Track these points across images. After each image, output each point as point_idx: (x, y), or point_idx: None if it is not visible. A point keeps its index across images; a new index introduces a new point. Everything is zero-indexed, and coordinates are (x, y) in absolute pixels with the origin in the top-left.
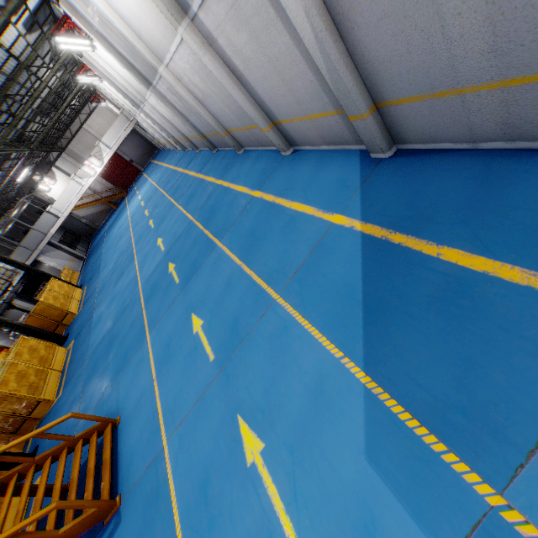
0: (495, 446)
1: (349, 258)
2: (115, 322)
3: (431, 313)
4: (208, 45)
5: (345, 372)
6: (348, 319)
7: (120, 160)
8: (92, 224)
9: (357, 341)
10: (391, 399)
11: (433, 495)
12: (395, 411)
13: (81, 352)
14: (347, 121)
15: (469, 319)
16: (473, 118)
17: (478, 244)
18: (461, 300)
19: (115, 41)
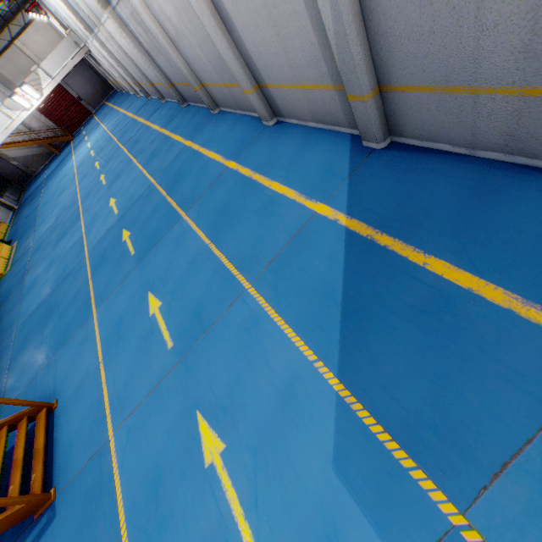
0: (463, 467)
1: (330, 254)
2: (54, 290)
3: (412, 325)
4: None
5: (318, 377)
6: (325, 321)
7: (65, 95)
8: (27, 169)
9: (333, 345)
10: (364, 410)
11: (398, 510)
12: (367, 423)
13: (9, 321)
14: (344, 99)
15: (449, 335)
16: (480, 122)
17: (466, 258)
18: (443, 315)
19: None
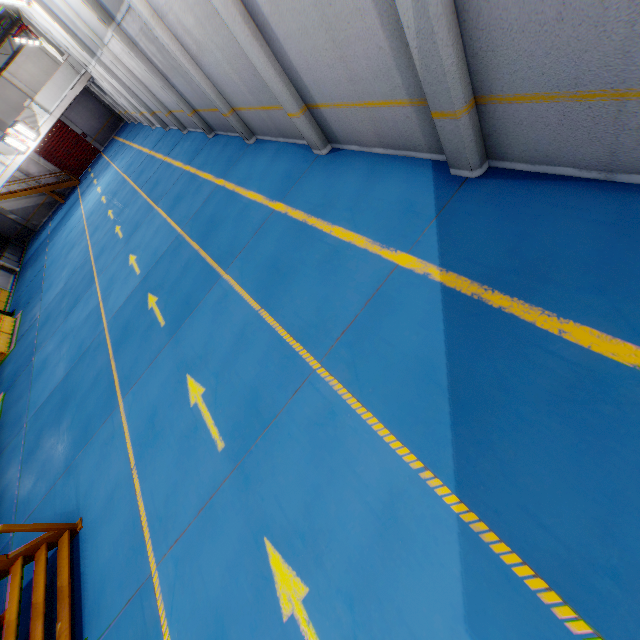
0: None
1: (424, 320)
2: (69, 373)
3: (555, 420)
4: None
5: (428, 493)
6: (428, 413)
7: (67, 133)
8: (28, 223)
9: (444, 448)
10: (500, 543)
11: None
12: (508, 562)
13: (17, 413)
14: (424, 117)
15: (613, 434)
16: (624, 137)
17: (621, 323)
18: (599, 405)
19: None
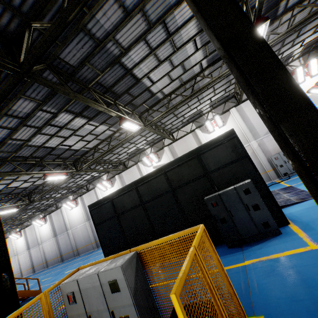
0: None
1: None
2: None
3: None
4: (90, 225)
5: None
6: None
7: None
8: None
9: None
10: None
11: None
12: None
13: None
14: None
15: None
16: None
17: None
18: None
19: (57, 224)
